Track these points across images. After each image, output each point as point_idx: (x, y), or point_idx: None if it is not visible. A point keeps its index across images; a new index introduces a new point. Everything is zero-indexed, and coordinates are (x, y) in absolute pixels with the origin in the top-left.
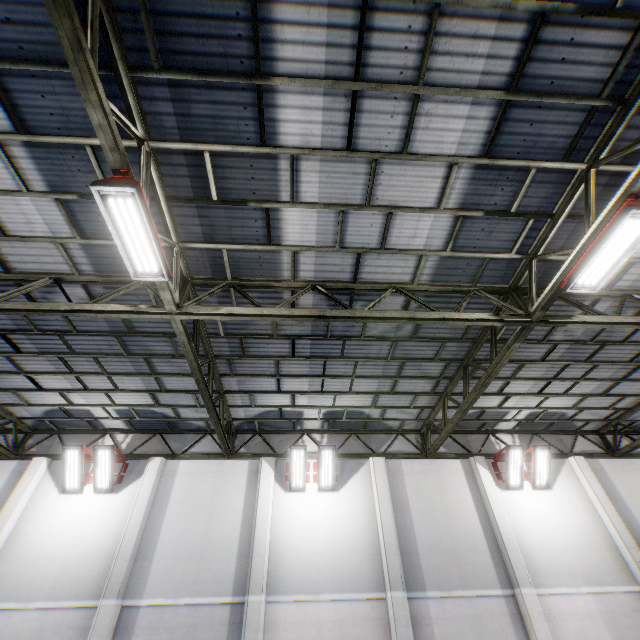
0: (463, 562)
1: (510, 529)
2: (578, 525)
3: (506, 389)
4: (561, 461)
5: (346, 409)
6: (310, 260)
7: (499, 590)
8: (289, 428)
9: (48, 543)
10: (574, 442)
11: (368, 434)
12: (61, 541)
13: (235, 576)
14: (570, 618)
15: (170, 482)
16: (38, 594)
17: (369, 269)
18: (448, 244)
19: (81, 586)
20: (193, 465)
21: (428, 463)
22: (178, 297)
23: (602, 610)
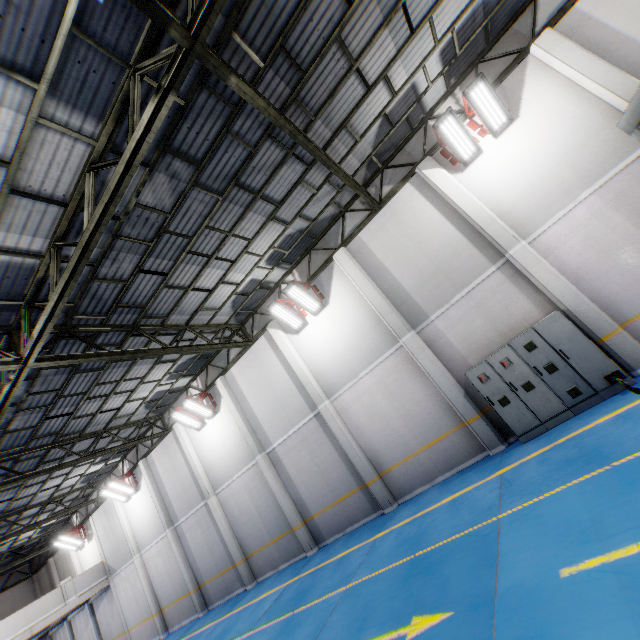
0: (450, 272)
1: (481, 207)
2: (562, 130)
3: (370, 76)
4: (522, 66)
5: (273, 248)
6: (14, 237)
7: (492, 268)
8: (268, 291)
9: (216, 453)
10: (533, 18)
11: (322, 239)
12: (219, 449)
13: (306, 403)
14: (572, 236)
15: (236, 385)
16: (232, 473)
17: (49, 185)
18: (23, 81)
19: (244, 459)
20: (238, 366)
21: (382, 215)
22: (12, 355)
23: (609, 200)
